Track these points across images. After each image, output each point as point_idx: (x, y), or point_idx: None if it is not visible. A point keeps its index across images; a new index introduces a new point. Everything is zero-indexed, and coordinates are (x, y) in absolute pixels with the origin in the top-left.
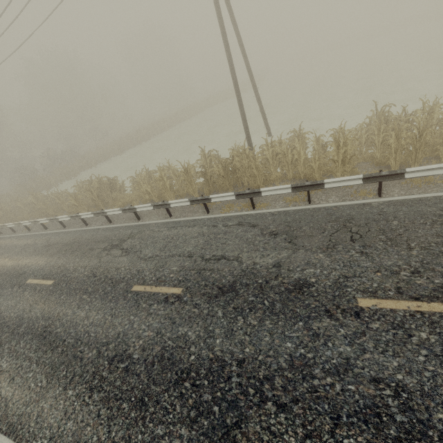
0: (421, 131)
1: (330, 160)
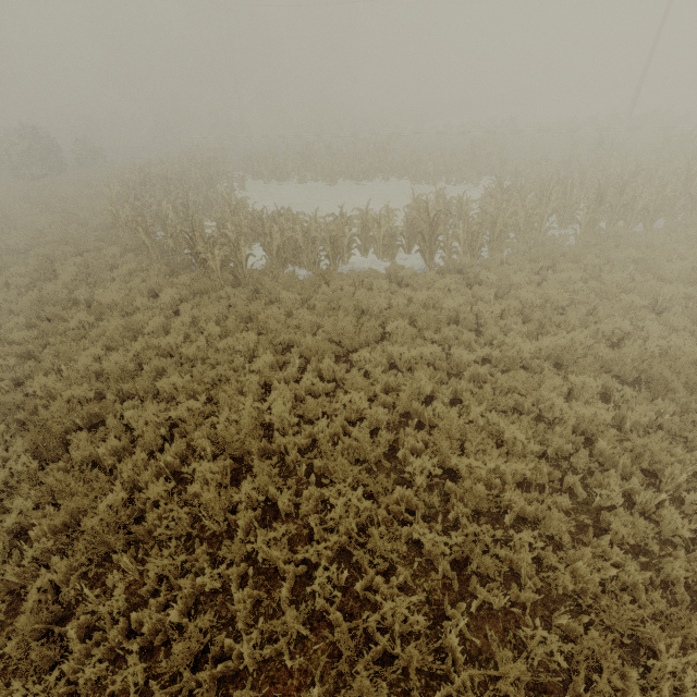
0: None
1: None
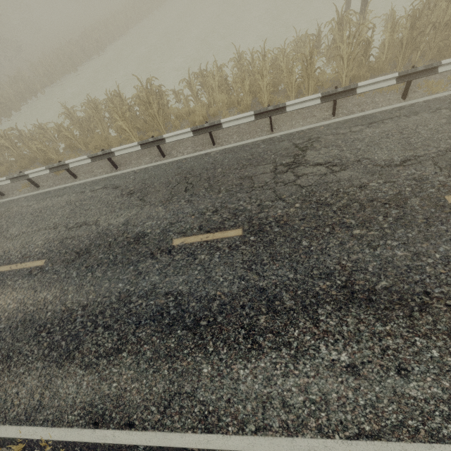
0: None
1: None
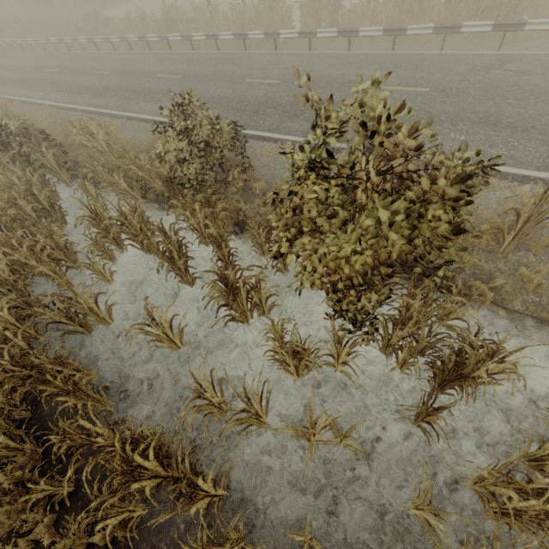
0: (244, 14)
1: (208, 24)
